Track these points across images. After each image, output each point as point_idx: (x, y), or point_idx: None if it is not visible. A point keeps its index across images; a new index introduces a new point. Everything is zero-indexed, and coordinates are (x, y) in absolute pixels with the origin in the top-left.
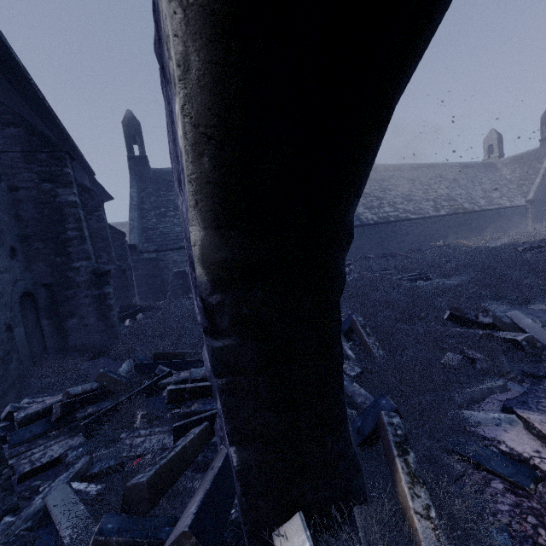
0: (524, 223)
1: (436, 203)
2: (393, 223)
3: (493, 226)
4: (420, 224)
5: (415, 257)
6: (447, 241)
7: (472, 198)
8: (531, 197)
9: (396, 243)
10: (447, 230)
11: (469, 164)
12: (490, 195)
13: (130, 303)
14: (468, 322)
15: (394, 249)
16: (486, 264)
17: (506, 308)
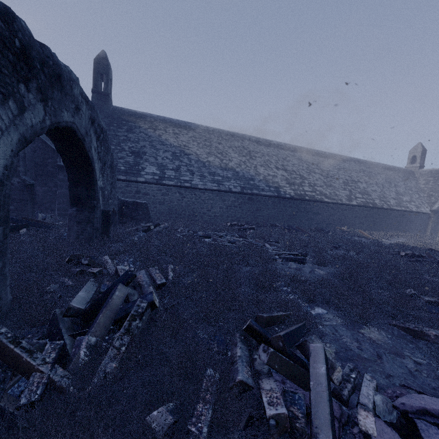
0: (424, 229)
1: (351, 193)
2: (308, 201)
3: (396, 224)
4: (331, 208)
5: (314, 235)
6: (351, 228)
7: (384, 196)
8: (436, 208)
9: (306, 219)
10: (354, 219)
11: (392, 167)
12: (401, 198)
13: (28, 216)
14: (265, 342)
15: (303, 224)
16: (359, 262)
17: (340, 323)
